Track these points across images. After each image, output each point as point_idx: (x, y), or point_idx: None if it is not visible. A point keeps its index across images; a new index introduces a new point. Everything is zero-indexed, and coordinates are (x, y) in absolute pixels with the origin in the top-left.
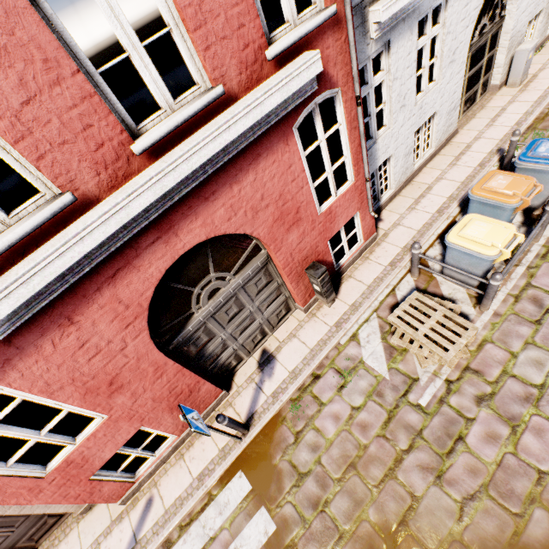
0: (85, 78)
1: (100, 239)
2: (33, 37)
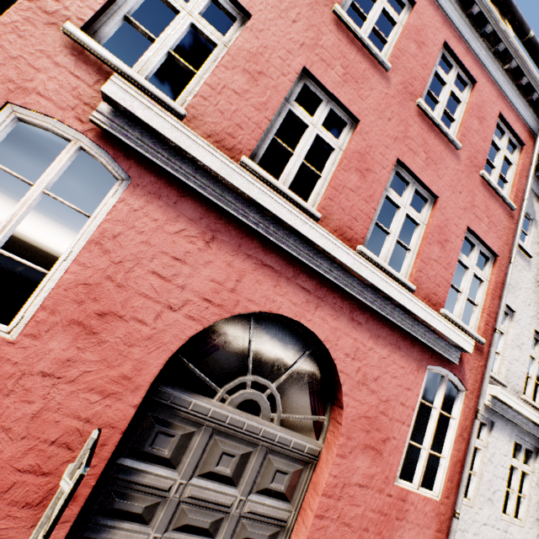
0: (374, 213)
1: (309, 236)
2: (376, 190)
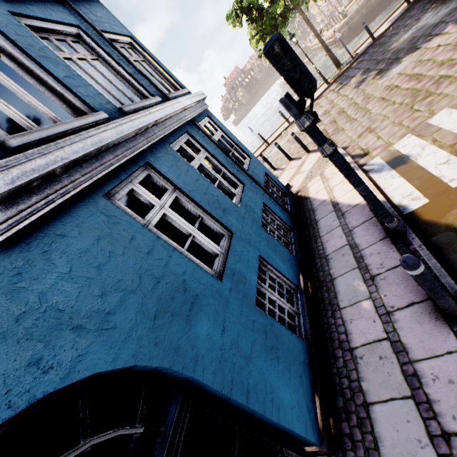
0: None
1: None
2: None
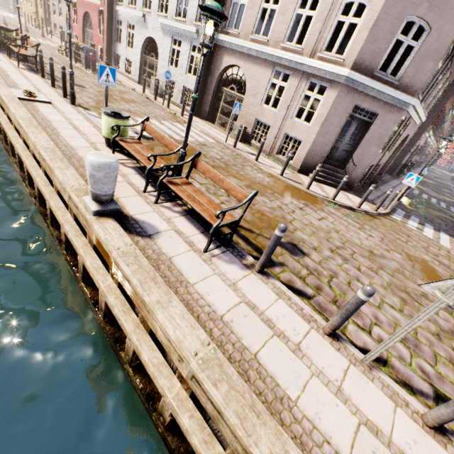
0: None
1: None
2: None
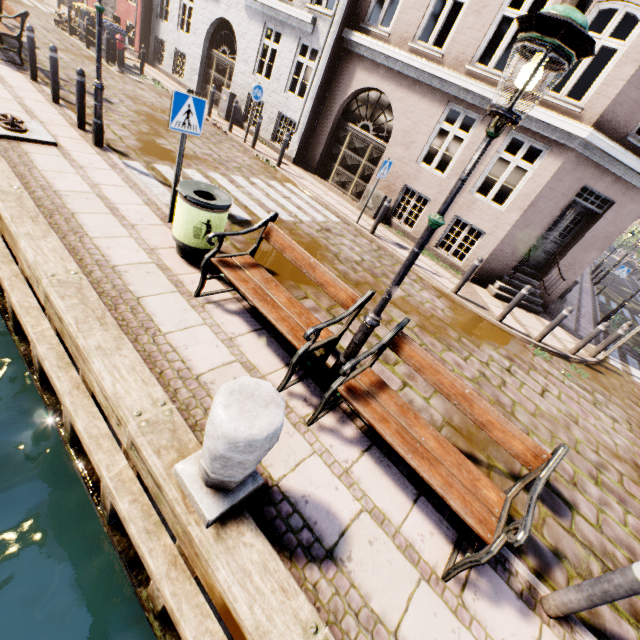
0: None
1: None
2: None
